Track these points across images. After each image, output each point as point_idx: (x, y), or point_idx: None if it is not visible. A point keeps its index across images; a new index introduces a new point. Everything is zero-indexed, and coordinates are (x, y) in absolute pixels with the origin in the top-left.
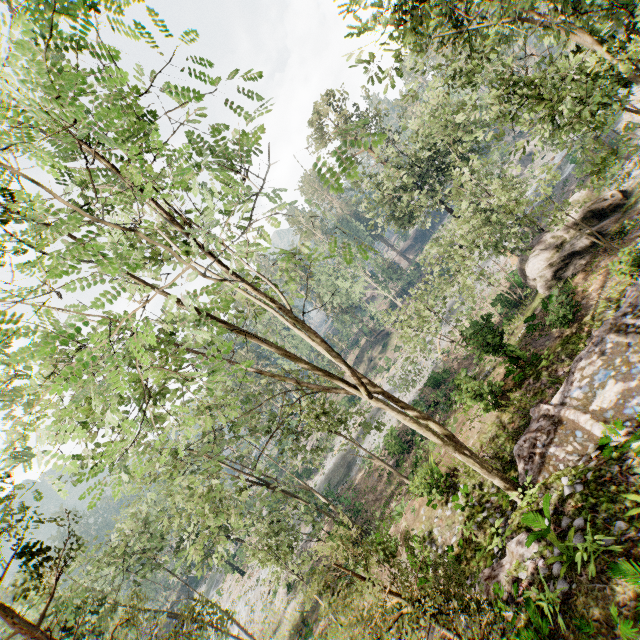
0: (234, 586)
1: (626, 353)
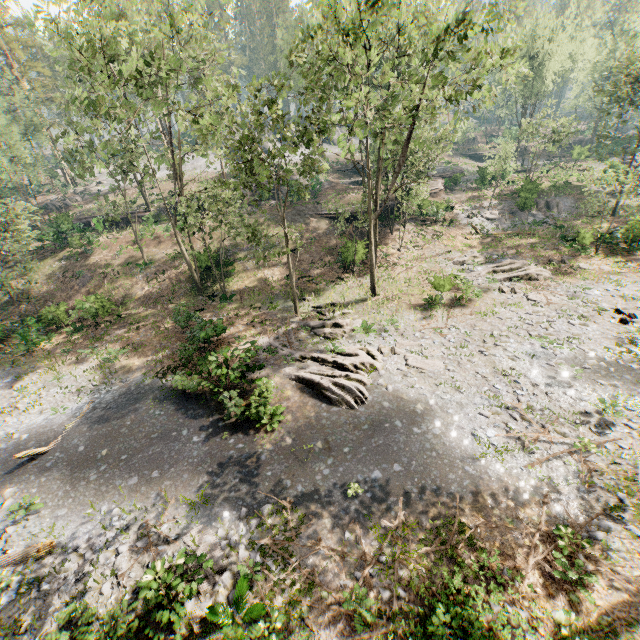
0: None
1: None
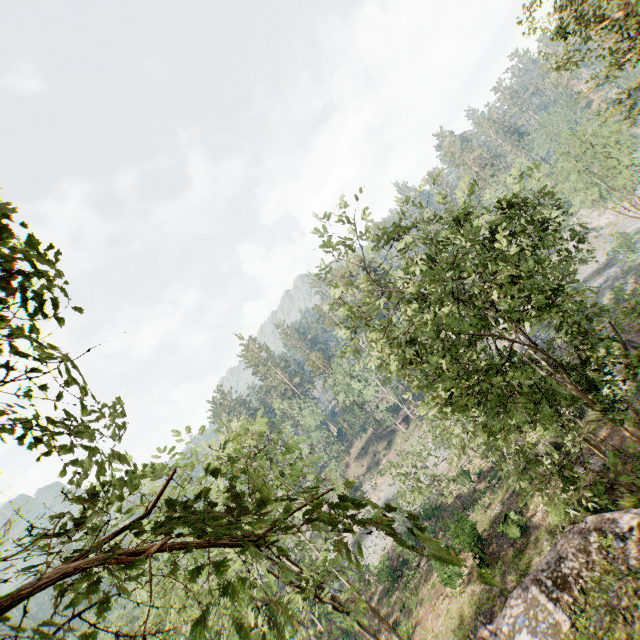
0: None
1: (537, 608)
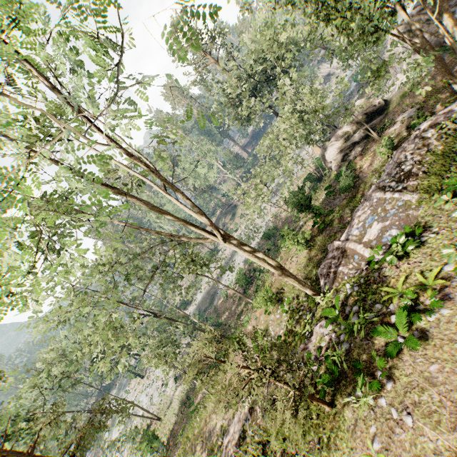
0: (137, 386)
1: (384, 204)
